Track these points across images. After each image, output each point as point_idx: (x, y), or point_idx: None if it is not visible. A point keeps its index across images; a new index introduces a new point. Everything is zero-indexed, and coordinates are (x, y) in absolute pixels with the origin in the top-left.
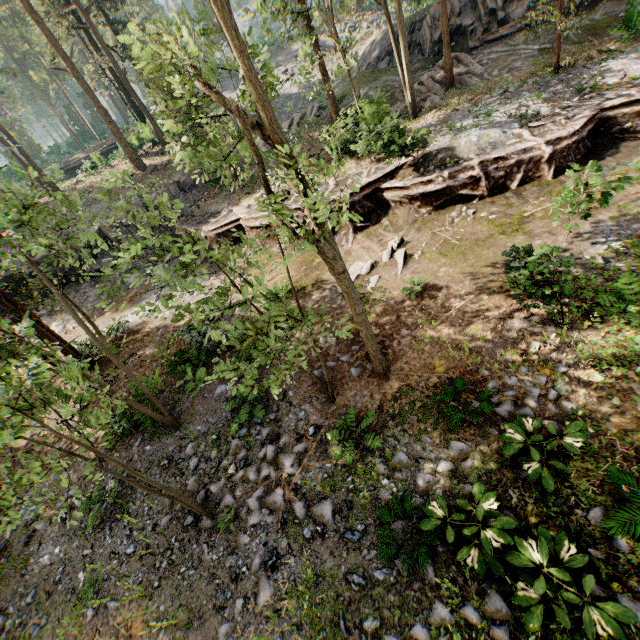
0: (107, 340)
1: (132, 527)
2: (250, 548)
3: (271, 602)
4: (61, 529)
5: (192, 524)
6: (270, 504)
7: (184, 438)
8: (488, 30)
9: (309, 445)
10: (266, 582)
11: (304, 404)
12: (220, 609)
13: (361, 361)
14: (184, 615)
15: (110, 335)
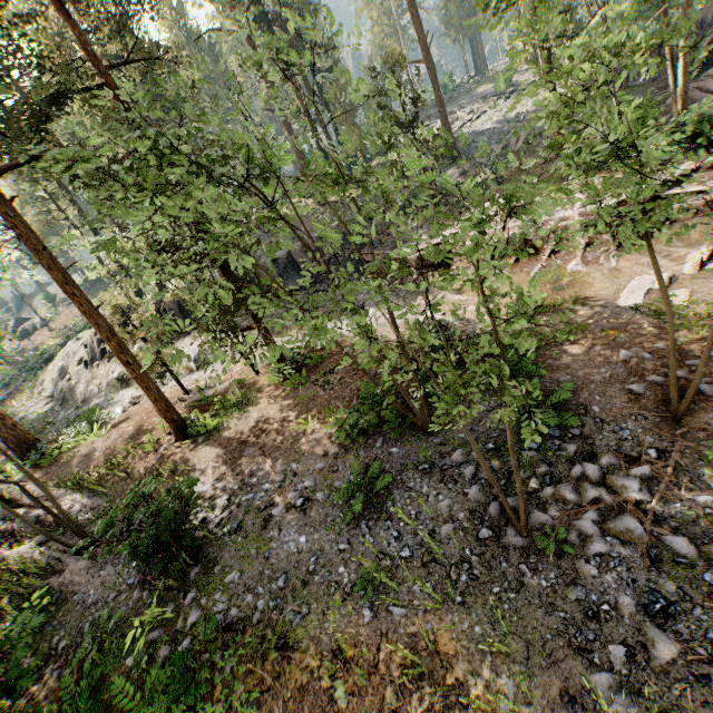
0: (303, 351)
1: (399, 529)
2: (604, 582)
3: (680, 662)
4: (302, 519)
5: (491, 538)
6: (619, 532)
7: (443, 444)
8: None
9: (659, 469)
10: (658, 632)
11: (624, 422)
12: (581, 652)
13: (710, 378)
14: (519, 646)
15: (307, 346)
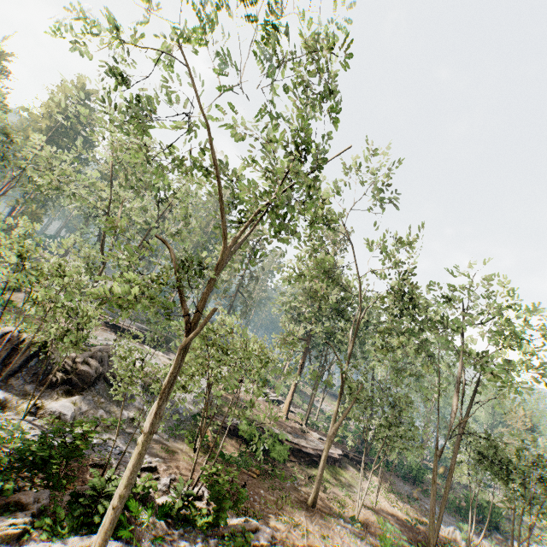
0: None
1: None
2: None
3: None
4: None
5: None
6: None
7: None
8: None
9: None
10: None
11: None
12: None
13: None
14: None
15: None
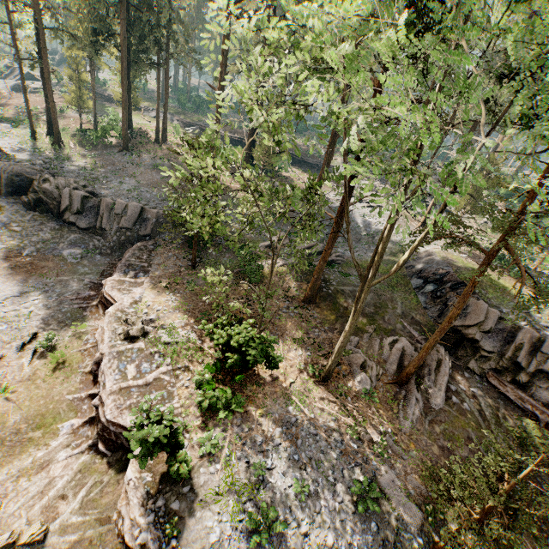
0: None
1: None
2: None
3: None
4: None
5: None
6: None
7: None
8: (501, 371)
9: None
10: None
11: None
12: None
13: None
14: None
15: None
